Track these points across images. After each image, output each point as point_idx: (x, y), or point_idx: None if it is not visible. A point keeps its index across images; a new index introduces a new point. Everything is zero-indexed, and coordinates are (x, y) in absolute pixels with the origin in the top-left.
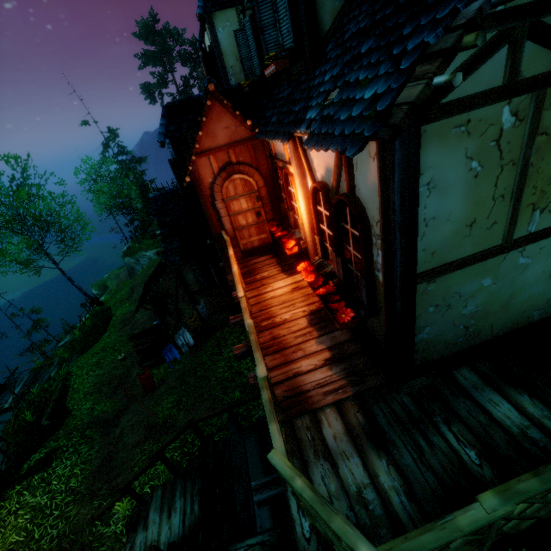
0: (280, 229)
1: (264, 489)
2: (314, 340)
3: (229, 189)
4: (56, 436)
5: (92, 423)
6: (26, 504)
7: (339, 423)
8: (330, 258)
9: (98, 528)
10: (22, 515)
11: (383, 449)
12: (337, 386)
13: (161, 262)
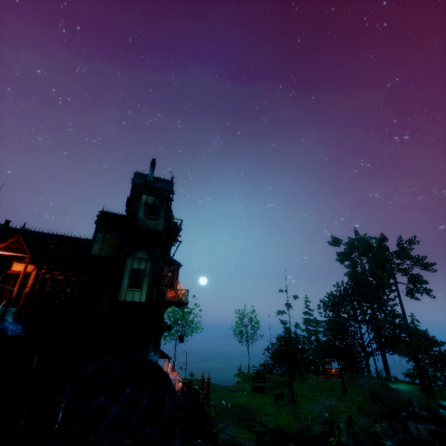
0: None
1: None
2: None
3: None
4: None
5: None
6: None
7: None
8: None
9: None
10: None
11: None
12: None
13: None
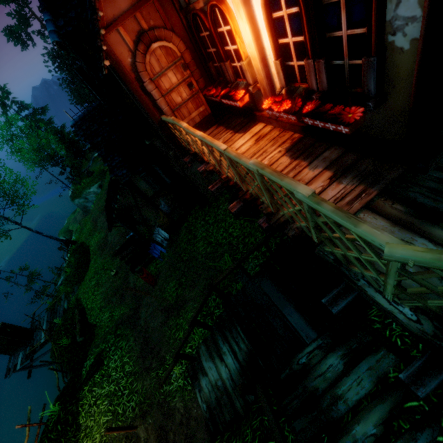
0: (219, 89)
1: (338, 300)
2: (307, 168)
3: (153, 65)
4: (95, 344)
5: (118, 325)
6: (99, 395)
7: (380, 220)
8: (297, 79)
9: (164, 388)
10: (101, 403)
11: (442, 222)
12: (357, 192)
13: (110, 184)
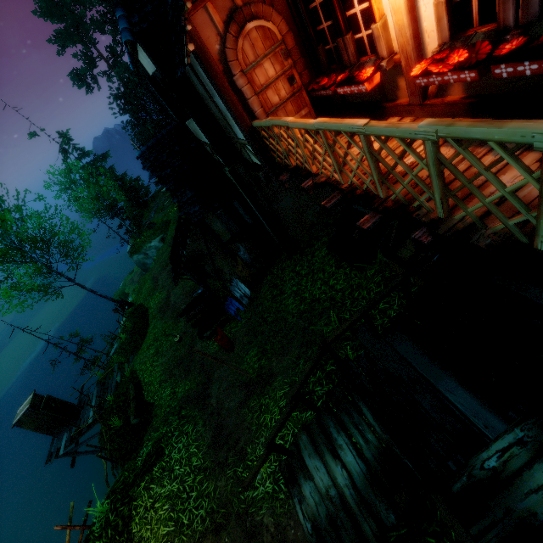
0: (334, 76)
1: None
2: (489, 155)
3: (246, 52)
4: (154, 427)
5: (183, 403)
6: (158, 496)
7: None
8: (472, 22)
9: (245, 494)
10: (160, 507)
11: None
12: None
13: (177, 227)
